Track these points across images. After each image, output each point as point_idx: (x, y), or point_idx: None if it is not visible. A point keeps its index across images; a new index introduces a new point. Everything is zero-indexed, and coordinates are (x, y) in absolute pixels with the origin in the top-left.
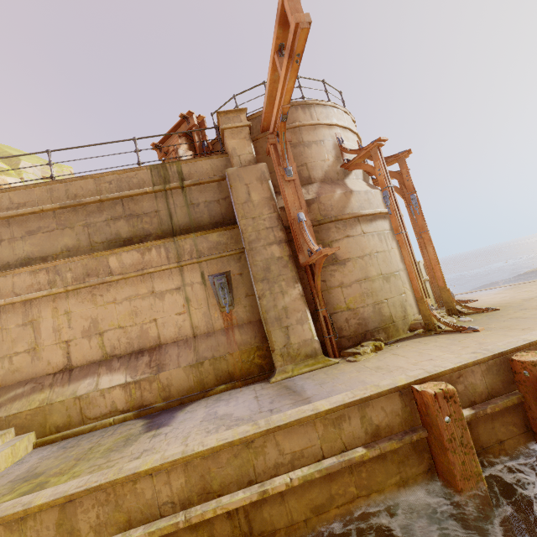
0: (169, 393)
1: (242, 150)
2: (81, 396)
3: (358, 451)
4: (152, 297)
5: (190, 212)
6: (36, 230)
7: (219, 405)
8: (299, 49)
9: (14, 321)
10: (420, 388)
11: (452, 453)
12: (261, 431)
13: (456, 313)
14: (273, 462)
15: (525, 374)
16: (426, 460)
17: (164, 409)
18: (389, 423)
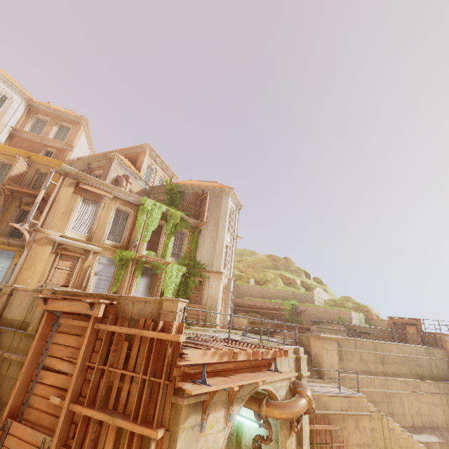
0: None
1: None
2: (428, 442)
3: None
4: (433, 405)
5: (437, 370)
6: (395, 362)
7: None
8: None
9: (397, 400)
10: None
11: None
12: None
13: None
14: None
15: None
16: None
17: None
18: None
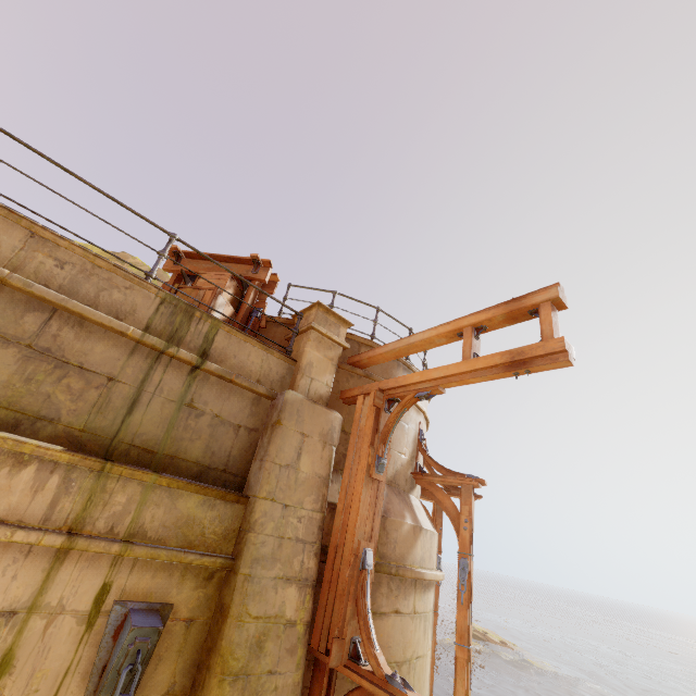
0: None
1: (319, 373)
2: None
3: None
4: None
5: (175, 419)
6: None
7: None
8: (537, 368)
9: None
10: None
11: None
12: None
13: None
14: None
15: None
16: None
17: None
18: None
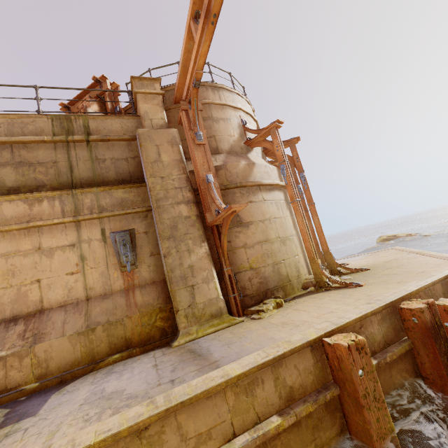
0: (47, 370)
1: (154, 115)
2: None
3: (273, 422)
4: (37, 254)
5: (94, 167)
6: None
7: (109, 380)
8: (216, 9)
9: None
10: (332, 341)
11: (368, 410)
12: (158, 412)
13: (337, 273)
14: None
15: (414, 321)
16: (338, 420)
17: (36, 391)
18: (302, 382)
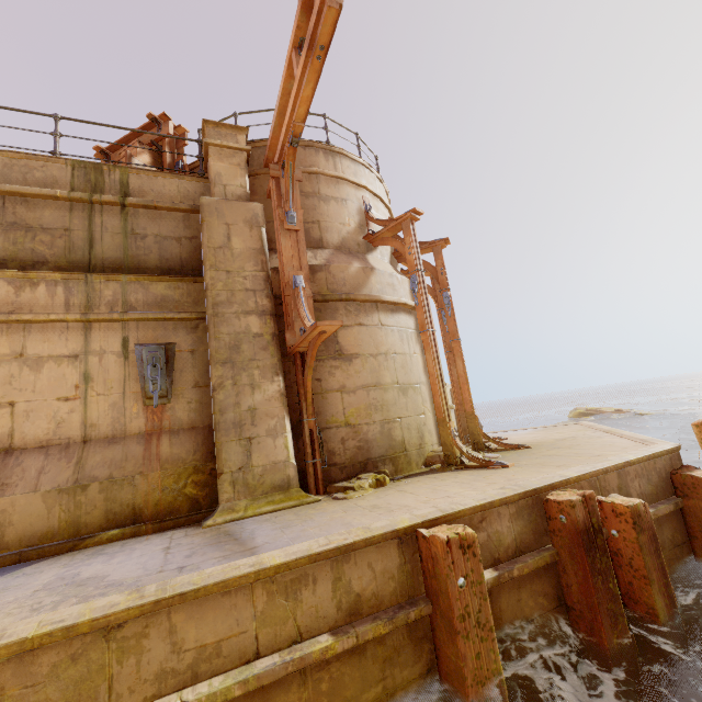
0: (0, 541)
1: (230, 179)
2: None
3: (320, 642)
4: (17, 363)
5: (127, 244)
6: None
7: (91, 562)
8: (324, 38)
9: None
10: (429, 533)
11: (464, 639)
12: (142, 604)
13: (482, 449)
14: (155, 669)
15: (562, 520)
16: (426, 654)
17: None
18: (378, 591)
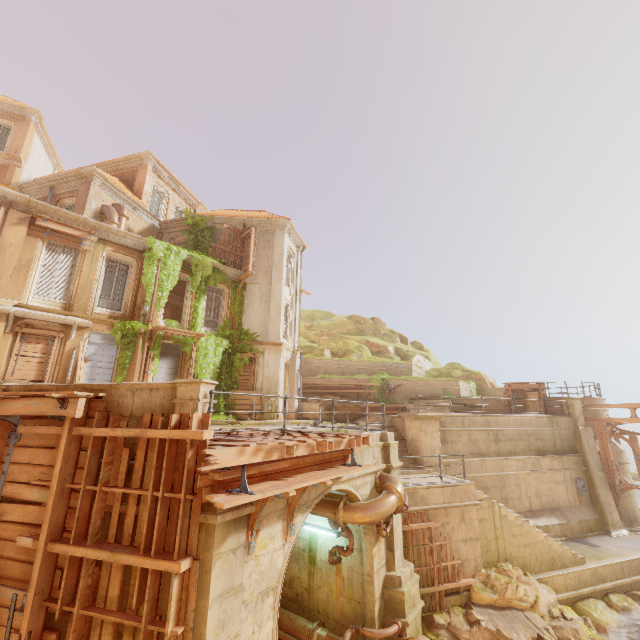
0: (573, 532)
1: (580, 418)
2: (546, 525)
3: None
4: (555, 483)
5: (561, 443)
6: (512, 438)
7: (608, 542)
8: None
9: (513, 482)
10: None
11: None
12: None
13: None
14: None
15: None
16: None
17: (574, 539)
18: None
